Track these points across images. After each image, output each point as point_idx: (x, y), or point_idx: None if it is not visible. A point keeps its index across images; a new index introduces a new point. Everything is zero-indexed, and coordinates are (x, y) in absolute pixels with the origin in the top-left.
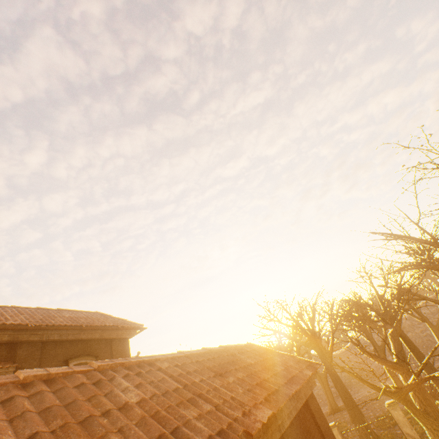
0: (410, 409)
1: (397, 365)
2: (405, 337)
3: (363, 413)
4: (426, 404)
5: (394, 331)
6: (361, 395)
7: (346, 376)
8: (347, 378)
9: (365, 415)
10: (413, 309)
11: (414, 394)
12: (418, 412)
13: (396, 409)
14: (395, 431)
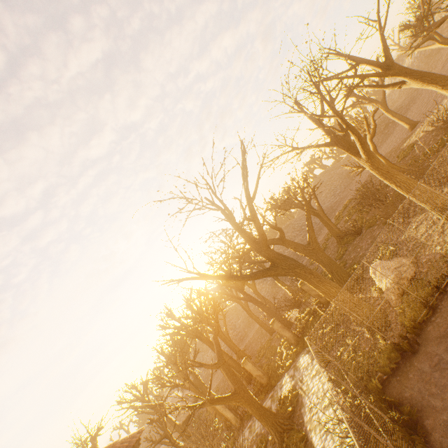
0: (219, 404)
1: (217, 364)
2: (250, 298)
3: (253, 349)
4: (235, 384)
5: (215, 334)
6: (254, 330)
7: (246, 318)
8: (247, 320)
9: (253, 351)
10: (258, 264)
11: (229, 379)
12: (225, 401)
13: (247, 363)
14: (251, 377)
